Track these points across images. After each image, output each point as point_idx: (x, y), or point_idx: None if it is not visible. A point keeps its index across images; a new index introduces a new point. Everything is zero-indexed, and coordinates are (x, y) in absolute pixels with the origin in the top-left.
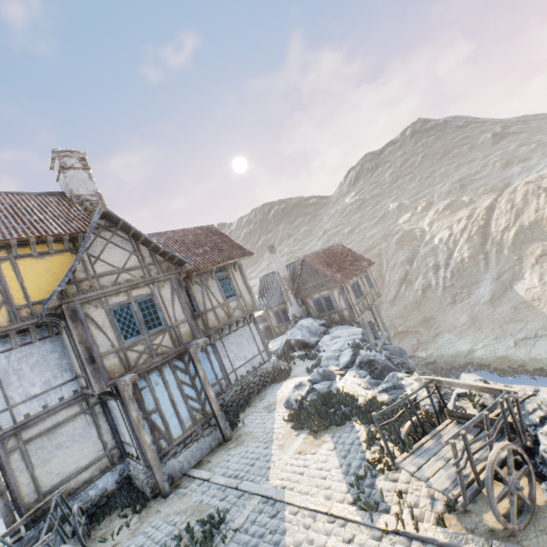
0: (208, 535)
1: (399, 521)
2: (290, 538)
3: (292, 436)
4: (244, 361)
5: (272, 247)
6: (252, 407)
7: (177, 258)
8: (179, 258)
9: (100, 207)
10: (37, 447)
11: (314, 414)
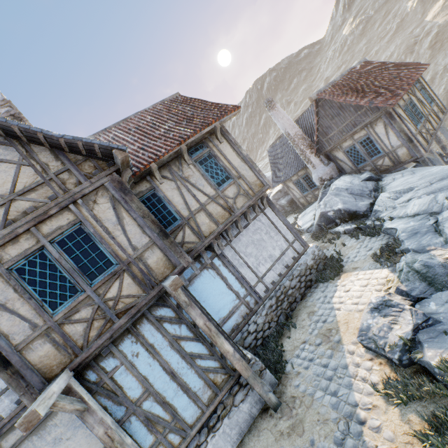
0: None
1: None
2: None
3: None
4: (270, 262)
5: (269, 102)
6: (299, 329)
7: (95, 146)
8: (99, 145)
9: None
10: None
11: None
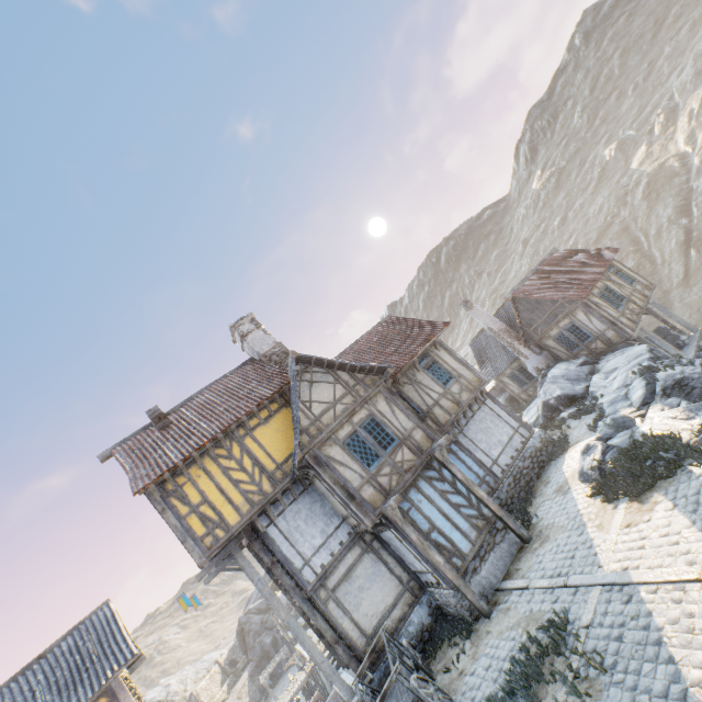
0: (557, 638)
1: None
2: (660, 618)
3: (608, 511)
4: (500, 447)
5: (465, 303)
6: (539, 496)
7: (375, 368)
8: (378, 366)
9: (291, 355)
10: (343, 593)
11: (625, 476)
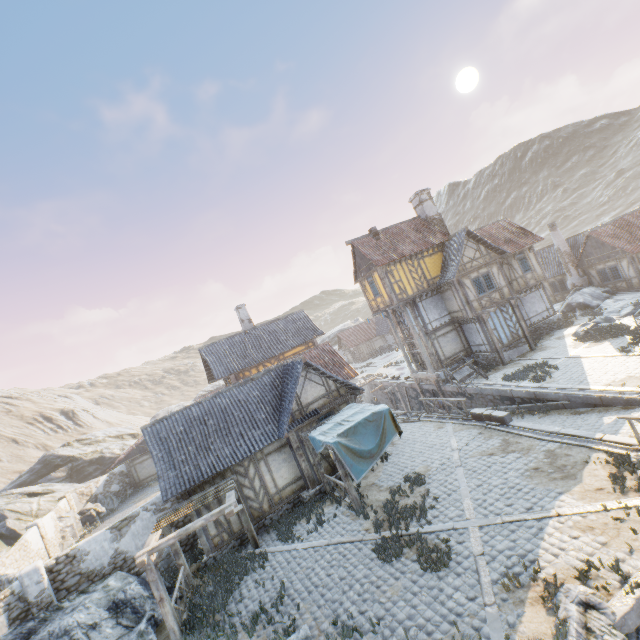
0: (541, 365)
1: (639, 353)
2: (584, 362)
3: (580, 344)
4: (535, 313)
5: (552, 225)
6: (544, 339)
7: (500, 250)
8: (502, 250)
9: (464, 228)
10: (440, 340)
11: (597, 335)
